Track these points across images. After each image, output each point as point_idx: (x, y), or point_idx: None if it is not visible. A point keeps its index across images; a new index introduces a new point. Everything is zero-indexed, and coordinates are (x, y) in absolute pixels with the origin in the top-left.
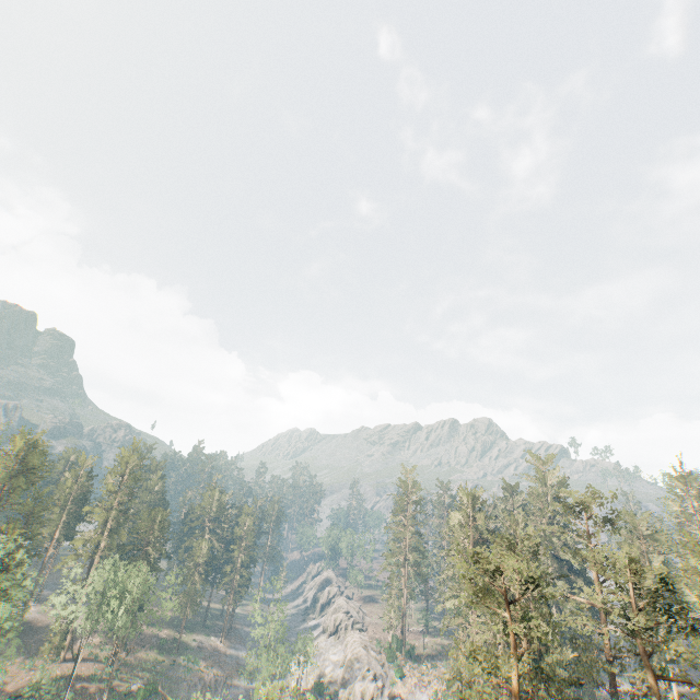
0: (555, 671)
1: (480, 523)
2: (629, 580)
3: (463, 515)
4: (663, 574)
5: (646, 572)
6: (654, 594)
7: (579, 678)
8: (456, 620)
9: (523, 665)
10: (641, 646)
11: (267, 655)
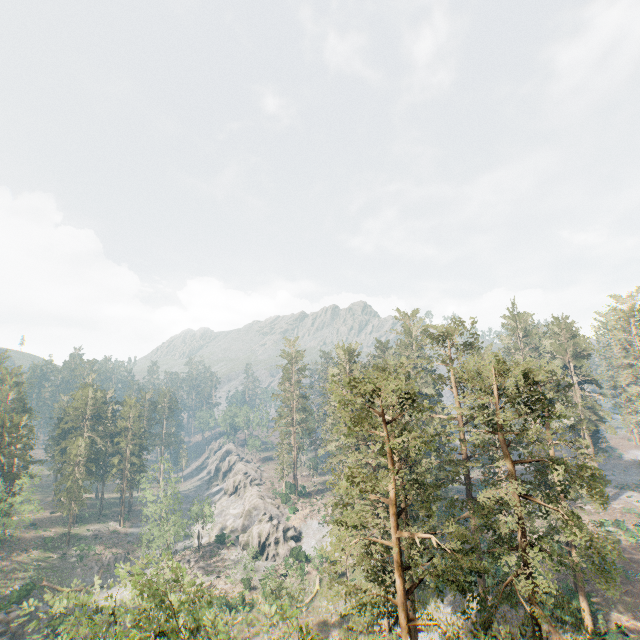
0: (424, 478)
1: (356, 373)
2: (496, 381)
3: (340, 369)
4: (525, 371)
5: (509, 373)
6: (515, 391)
7: (440, 480)
8: (338, 458)
9: (396, 481)
10: (502, 440)
11: (159, 527)
